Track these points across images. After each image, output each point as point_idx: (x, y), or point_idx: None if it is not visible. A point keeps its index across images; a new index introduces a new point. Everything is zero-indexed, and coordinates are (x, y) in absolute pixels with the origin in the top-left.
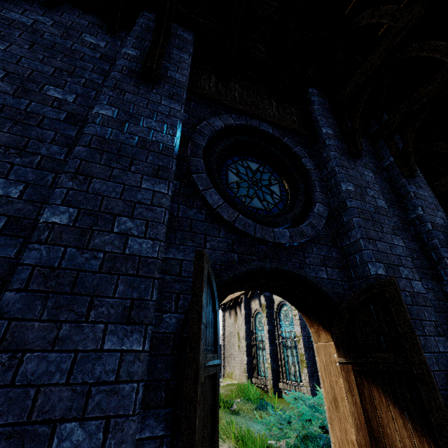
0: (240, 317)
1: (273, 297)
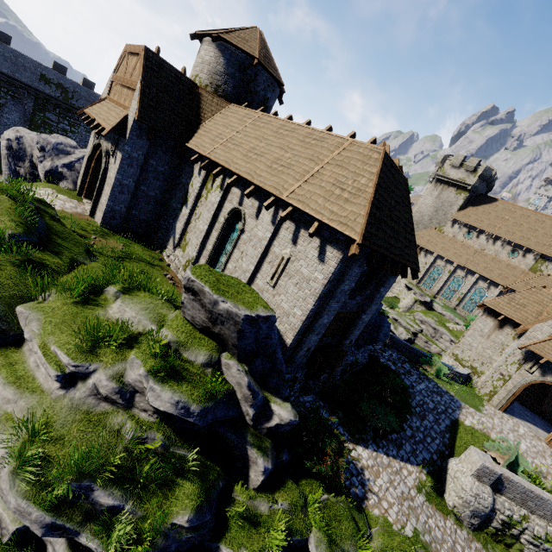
0: (422, 257)
1: (456, 270)
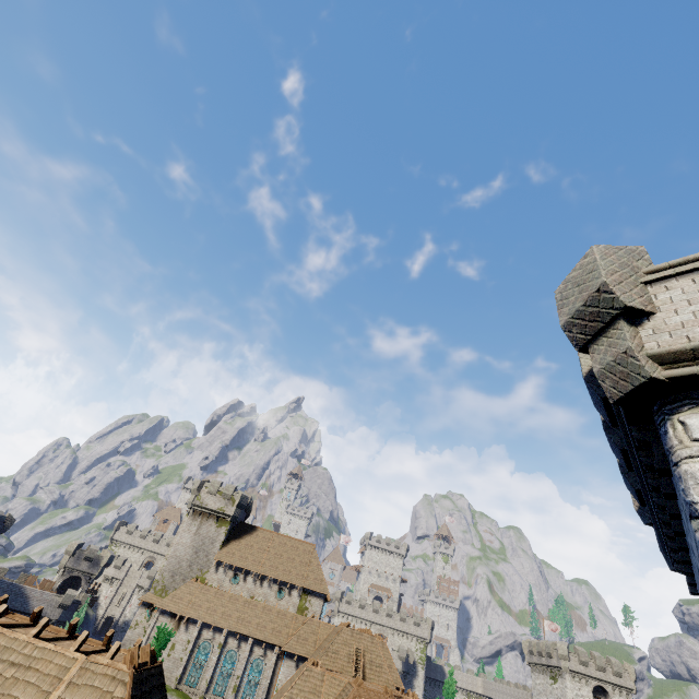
0: (183, 632)
1: (228, 640)
